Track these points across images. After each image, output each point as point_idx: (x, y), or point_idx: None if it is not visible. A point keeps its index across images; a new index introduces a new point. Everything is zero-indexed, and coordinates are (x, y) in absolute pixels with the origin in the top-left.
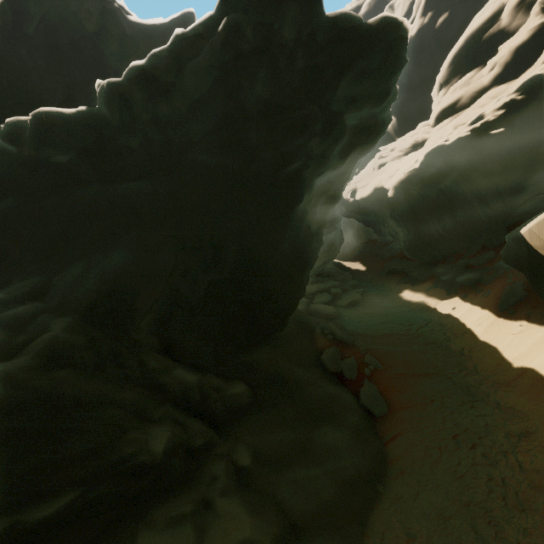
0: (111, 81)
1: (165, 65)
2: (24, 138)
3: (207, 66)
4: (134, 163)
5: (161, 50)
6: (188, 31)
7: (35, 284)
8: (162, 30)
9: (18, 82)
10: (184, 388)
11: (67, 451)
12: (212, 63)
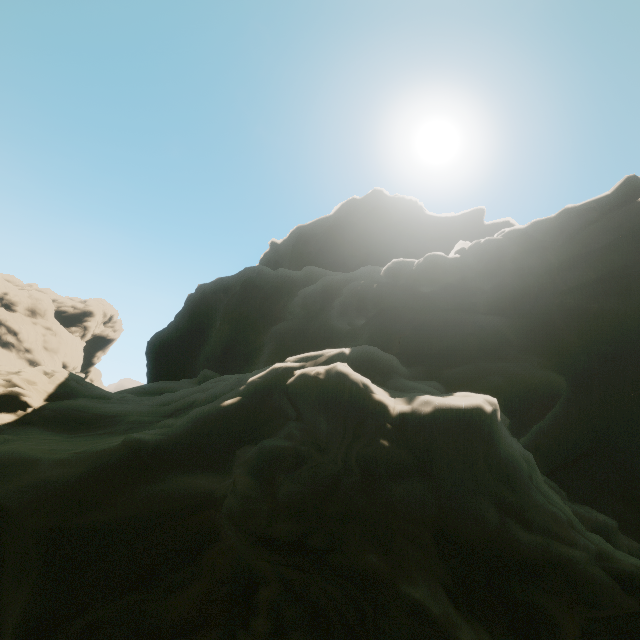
0: (494, 238)
1: (545, 229)
2: (402, 273)
3: (612, 227)
4: (482, 302)
5: (547, 219)
6: (577, 206)
7: (426, 370)
8: (452, 220)
9: (334, 249)
10: (605, 528)
11: (554, 508)
12: (620, 224)
